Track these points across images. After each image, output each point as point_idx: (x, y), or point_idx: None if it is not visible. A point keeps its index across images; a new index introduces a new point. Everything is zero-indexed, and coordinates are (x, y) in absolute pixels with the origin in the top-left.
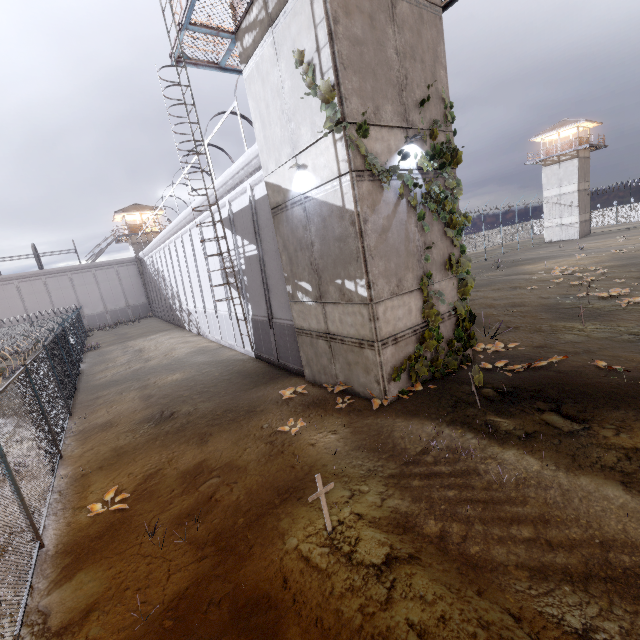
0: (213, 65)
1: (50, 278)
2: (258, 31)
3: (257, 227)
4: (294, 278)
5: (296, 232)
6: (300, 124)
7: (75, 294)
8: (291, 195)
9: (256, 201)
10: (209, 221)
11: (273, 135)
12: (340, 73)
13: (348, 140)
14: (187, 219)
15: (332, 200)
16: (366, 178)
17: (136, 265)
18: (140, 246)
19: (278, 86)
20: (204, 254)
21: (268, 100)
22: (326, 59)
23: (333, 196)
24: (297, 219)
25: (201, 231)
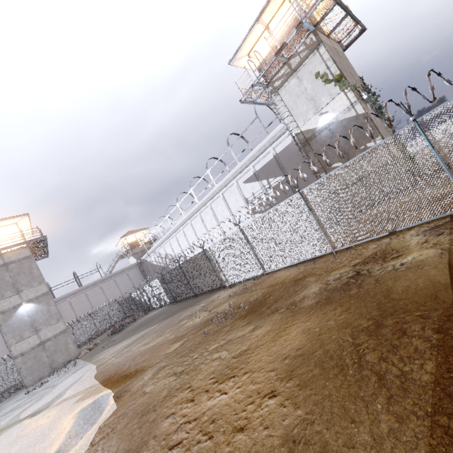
0: (251, 102)
1: (88, 290)
2: (285, 77)
3: (281, 165)
4: (326, 167)
5: (324, 143)
6: (320, 97)
7: (105, 297)
8: (318, 129)
9: (278, 154)
10: (303, 138)
11: (300, 111)
12: (341, 71)
13: (352, 90)
14: (209, 198)
15: (349, 116)
16: (362, 102)
17: (138, 267)
18: (138, 254)
19: (302, 91)
20: (228, 210)
21: (295, 99)
22: (334, 69)
23: (349, 114)
24: (324, 137)
25: (224, 198)
